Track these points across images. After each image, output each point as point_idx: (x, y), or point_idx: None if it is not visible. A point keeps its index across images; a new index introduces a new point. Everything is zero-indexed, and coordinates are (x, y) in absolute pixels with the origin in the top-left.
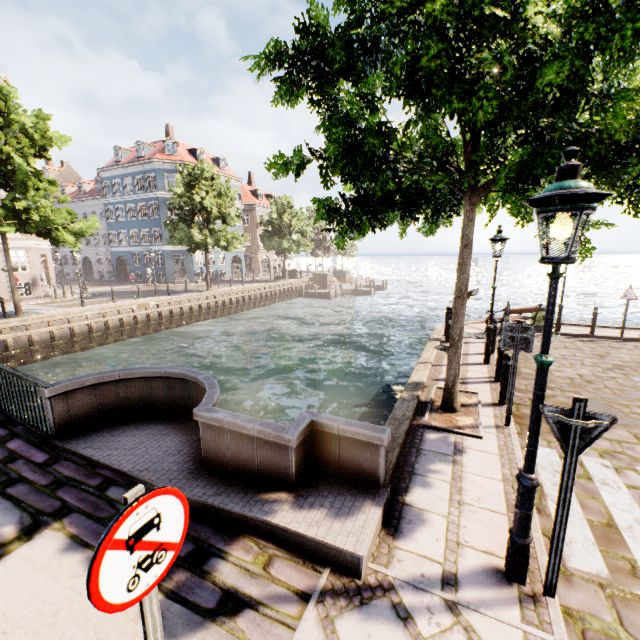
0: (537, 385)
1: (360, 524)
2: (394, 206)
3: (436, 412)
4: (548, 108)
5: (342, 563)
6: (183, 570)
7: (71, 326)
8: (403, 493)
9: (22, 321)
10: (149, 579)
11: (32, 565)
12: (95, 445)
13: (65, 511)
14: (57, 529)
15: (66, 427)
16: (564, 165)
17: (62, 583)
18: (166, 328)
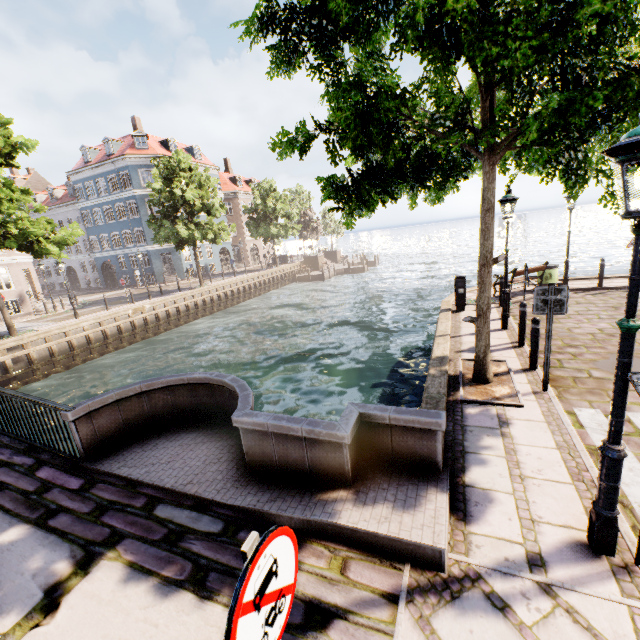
0: (623, 352)
1: (431, 514)
2: (405, 176)
3: (469, 385)
4: (581, 46)
5: (422, 558)
6: None
7: (69, 340)
8: (461, 474)
9: (18, 341)
10: (275, 633)
11: (97, 601)
12: (129, 463)
13: (116, 538)
14: (113, 558)
15: (95, 448)
16: None
17: (134, 617)
18: (165, 330)
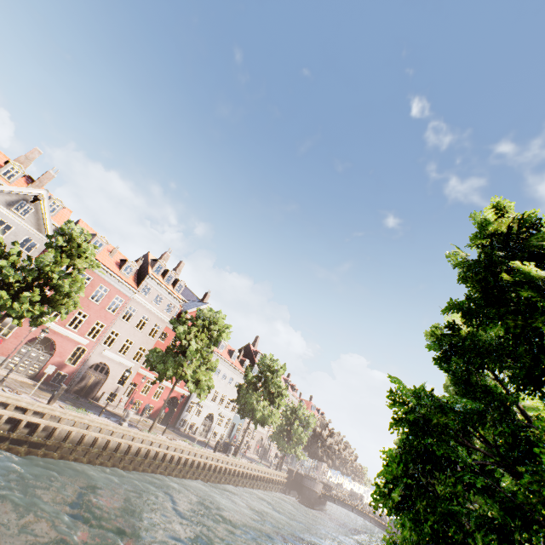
0: None
1: None
2: None
3: None
4: None
5: None
6: None
7: None
8: None
9: None
10: None
11: None
12: None
13: None
14: None
15: None
16: None
17: None
18: None
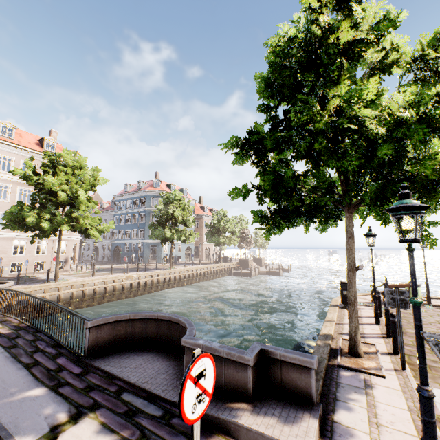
0: (415, 318)
1: (304, 429)
2: (301, 214)
3: (345, 356)
4: (386, 163)
5: None
6: None
7: (84, 289)
8: (331, 413)
9: (57, 284)
10: (199, 410)
11: None
12: (111, 364)
13: (96, 406)
14: (93, 418)
15: (93, 350)
16: (401, 192)
17: None
18: (141, 293)
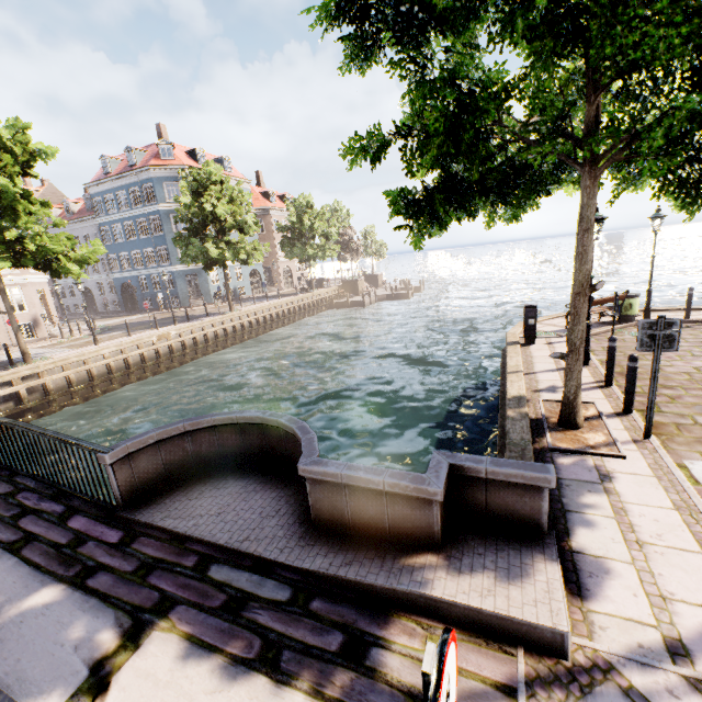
0: None
1: (543, 588)
2: (488, 190)
3: (556, 431)
4: None
5: (539, 641)
6: (342, 669)
7: (88, 368)
8: (565, 538)
9: (33, 369)
10: None
11: (153, 682)
12: (174, 514)
13: (167, 604)
14: (166, 629)
15: (133, 495)
16: None
17: None
18: (191, 359)
